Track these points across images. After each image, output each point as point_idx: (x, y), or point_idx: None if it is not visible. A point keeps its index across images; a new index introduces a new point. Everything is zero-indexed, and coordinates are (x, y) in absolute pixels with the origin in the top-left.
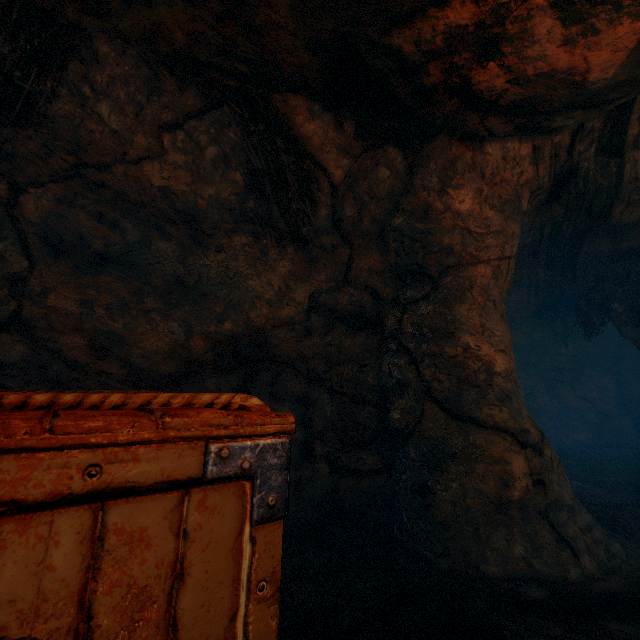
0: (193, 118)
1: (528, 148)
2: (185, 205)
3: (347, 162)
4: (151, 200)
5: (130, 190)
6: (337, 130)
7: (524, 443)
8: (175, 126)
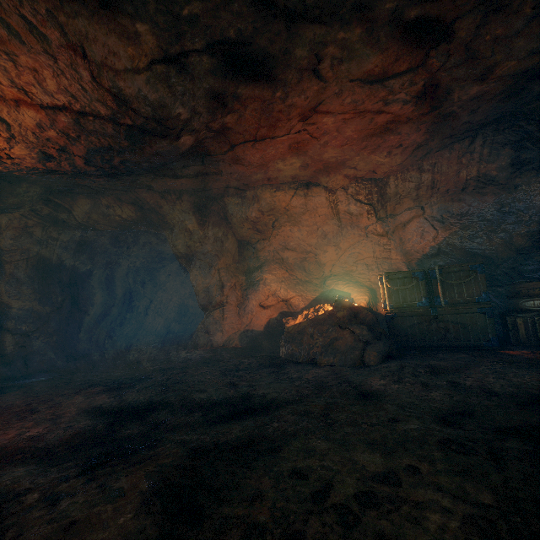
0: None
1: (19, 215)
2: None
3: None
4: None
5: None
6: None
7: (15, 333)
8: None
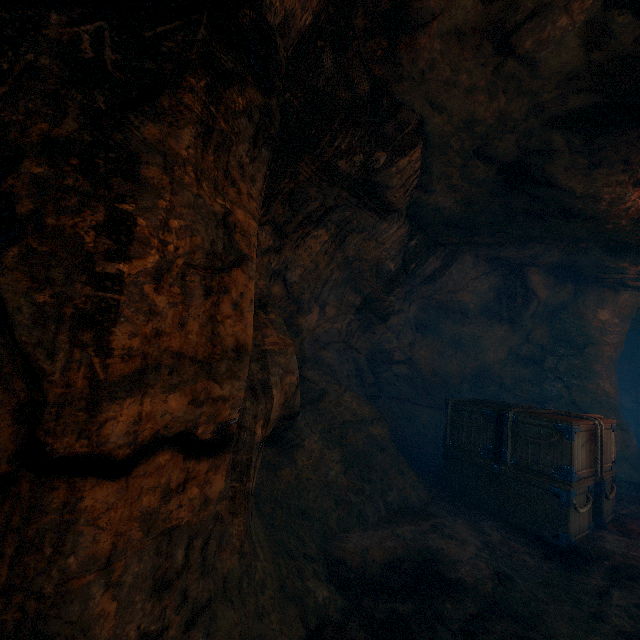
0: (484, 274)
1: None
2: (464, 306)
3: (548, 292)
4: (451, 304)
5: (445, 301)
6: (546, 278)
7: (622, 429)
8: (476, 278)
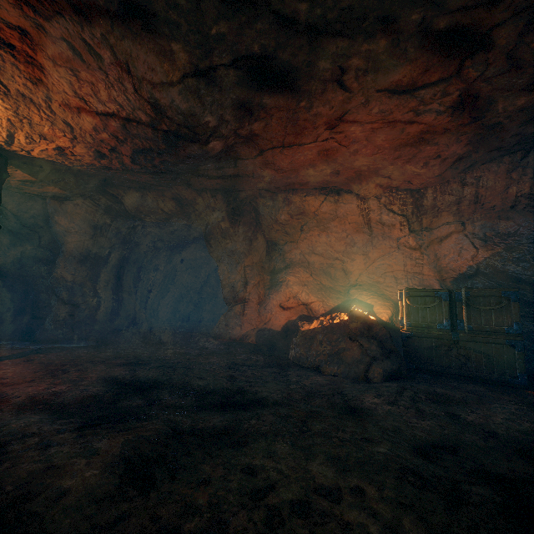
0: None
1: (82, 203)
2: None
3: (17, 205)
4: None
5: None
6: (10, 195)
7: (68, 303)
8: None
